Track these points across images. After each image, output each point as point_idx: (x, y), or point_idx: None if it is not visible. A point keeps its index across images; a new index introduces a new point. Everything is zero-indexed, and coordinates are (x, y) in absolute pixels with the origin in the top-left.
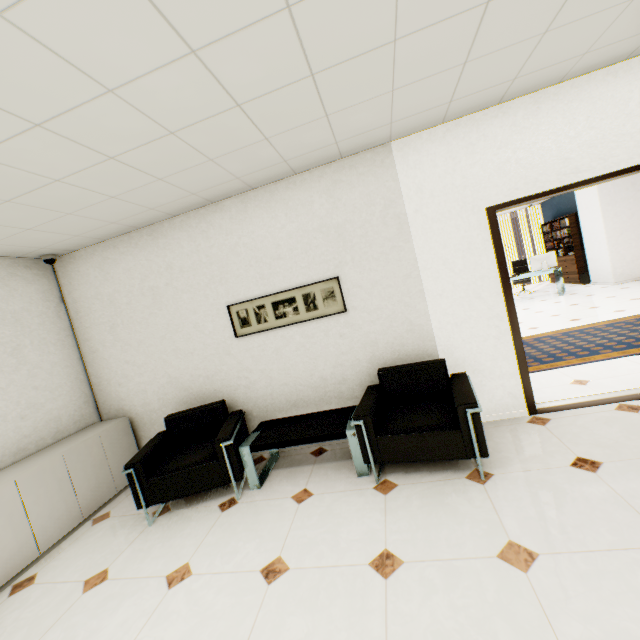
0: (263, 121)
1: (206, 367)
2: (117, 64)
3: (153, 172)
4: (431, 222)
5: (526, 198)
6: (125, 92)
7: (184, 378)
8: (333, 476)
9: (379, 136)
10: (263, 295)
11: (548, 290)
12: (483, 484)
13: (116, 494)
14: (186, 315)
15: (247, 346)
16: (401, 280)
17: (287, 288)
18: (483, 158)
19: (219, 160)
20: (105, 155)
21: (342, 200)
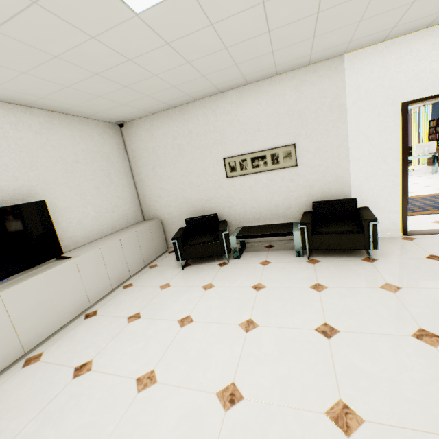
0: (276, 41)
1: (207, 194)
2: (223, 10)
3: (202, 71)
4: (362, 111)
5: (431, 97)
6: (218, 25)
7: (193, 200)
8: (281, 256)
9: (338, 50)
10: (246, 153)
11: (424, 170)
12: (371, 263)
13: (156, 257)
14: (197, 163)
15: (232, 183)
16: (335, 148)
17: (261, 149)
18: (407, 68)
19: (240, 65)
20: (186, 61)
21: (305, 94)
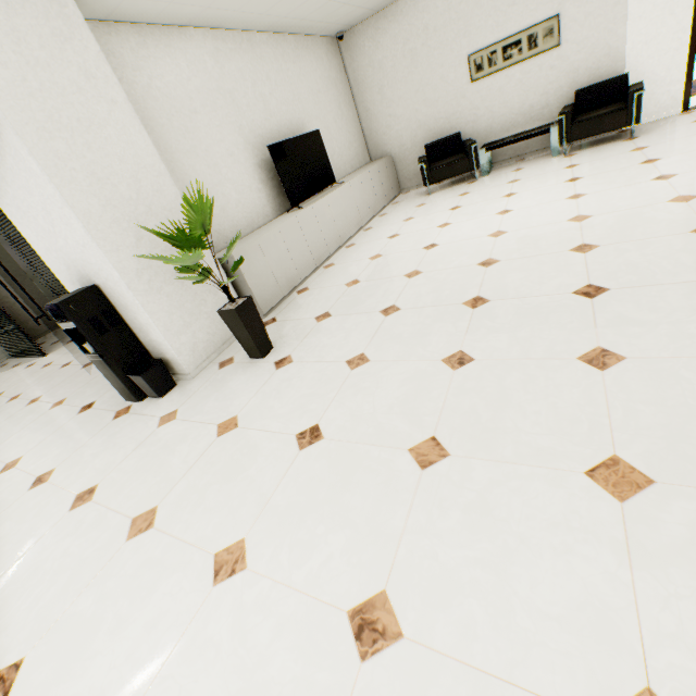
0: None
1: (446, 111)
2: None
3: None
4: None
5: None
6: None
7: (429, 122)
8: (534, 162)
9: None
10: (496, 42)
11: None
12: (631, 141)
13: (393, 199)
14: (435, 70)
15: (478, 89)
16: (610, 9)
17: (515, 33)
18: None
19: None
20: None
21: None
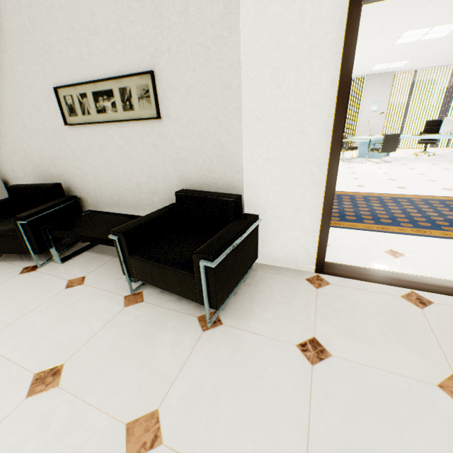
0: None
1: (49, 150)
2: None
3: None
4: (269, 0)
5: None
6: None
7: (35, 156)
8: (113, 273)
9: None
10: (84, 81)
11: (447, 156)
12: (203, 331)
13: None
14: (25, 91)
15: (77, 137)
16: (219, 89)
17: (105, 77)
18: None
19: None
20: None
21: None
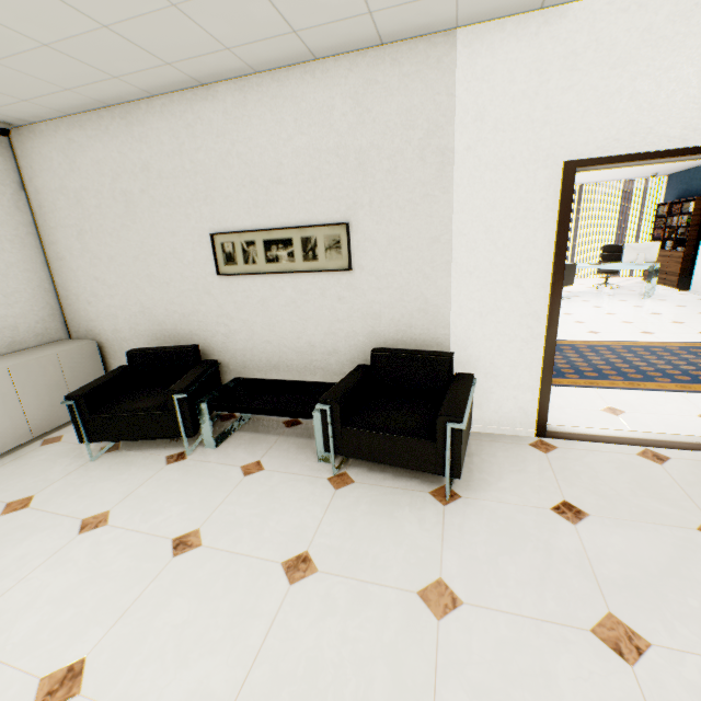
0: None
1: (183, 303)
2: None
3: (89, 11)
4: (484, 169)
5: (625, 157)
6: None
7: (158, 311)
8: (293, 454)
9: (439, 13)
10: (255, 228)
11: (635, 289)
12: (444, 505)
13: None
14: (163, 236)
15: (230, 288)
16: (426, 243)
17: (284, 225)
18: (584, 80)
19: (188, 8)
20: None
21: (372, 112)
